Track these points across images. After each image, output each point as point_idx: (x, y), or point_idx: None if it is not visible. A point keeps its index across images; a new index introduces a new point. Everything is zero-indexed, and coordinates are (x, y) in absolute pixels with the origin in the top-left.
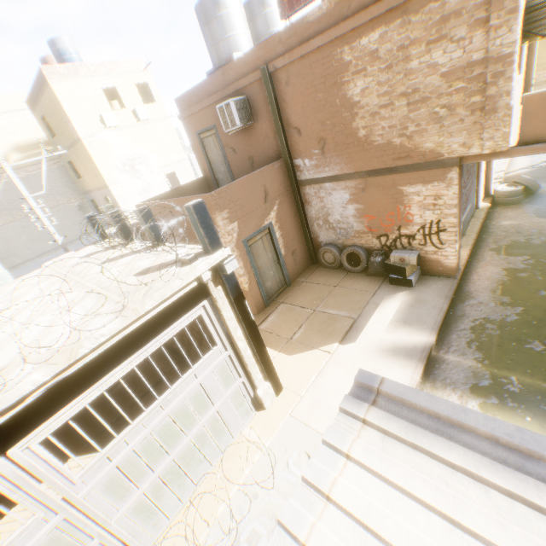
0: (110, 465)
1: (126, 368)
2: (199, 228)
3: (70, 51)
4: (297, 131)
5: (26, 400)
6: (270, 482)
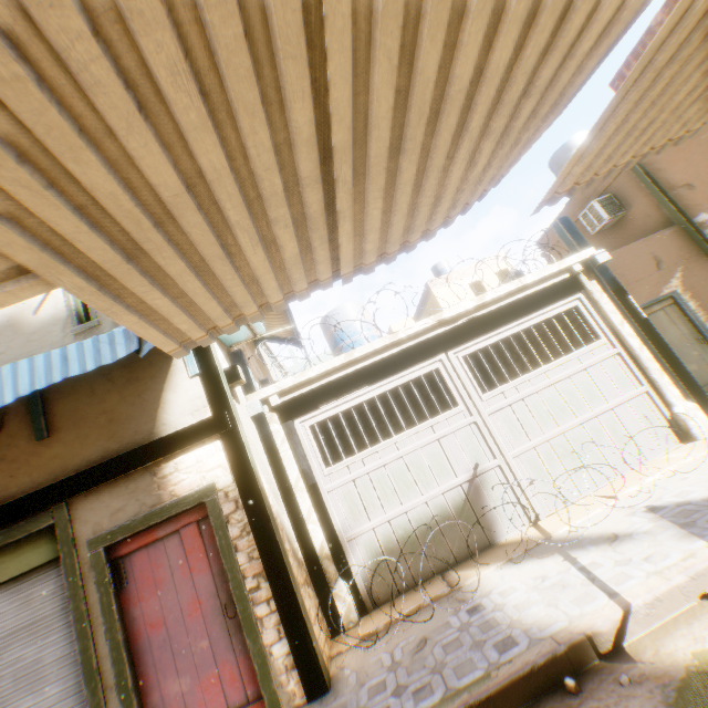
0: (505, 401)
1: (514, 330)
2: (565, 235)
3: (445, 268)
4: (684, 188)
5: (458, 322)
6: (707, 469)
